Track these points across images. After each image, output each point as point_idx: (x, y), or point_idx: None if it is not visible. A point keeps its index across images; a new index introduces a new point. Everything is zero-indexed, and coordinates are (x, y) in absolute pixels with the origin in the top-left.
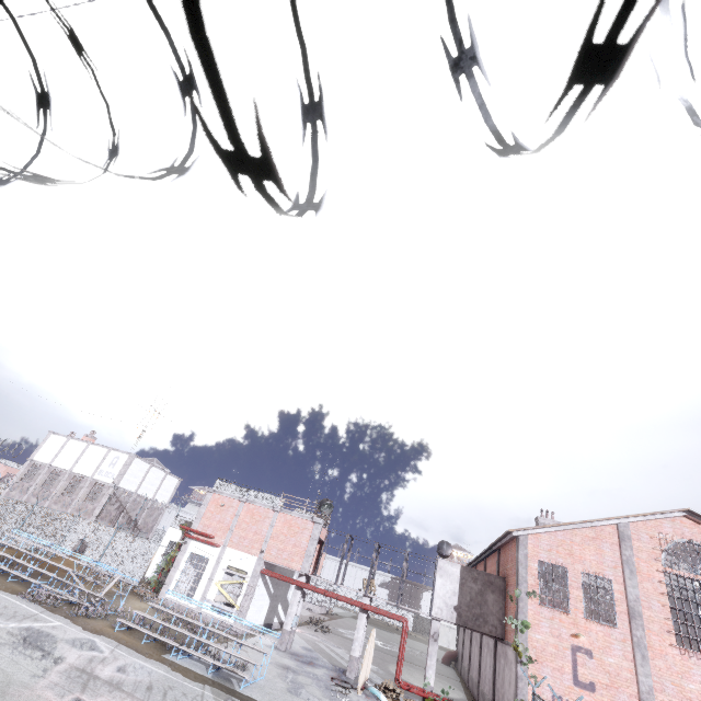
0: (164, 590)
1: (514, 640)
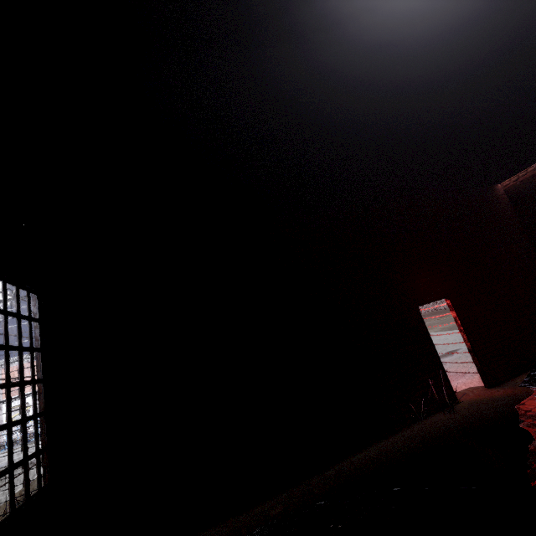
0: None
1: None
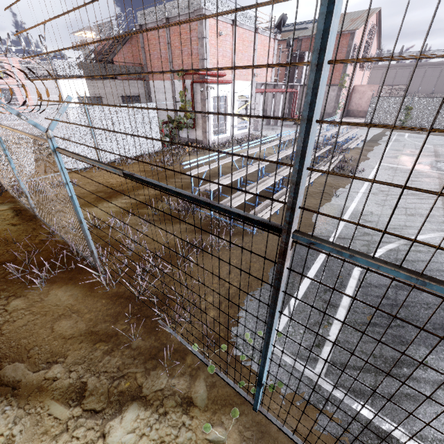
0: (210, 137)
1: (344, 82)
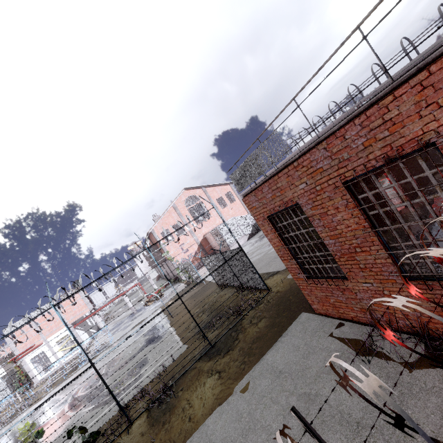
0: (36, 380)
1: (167, 258)
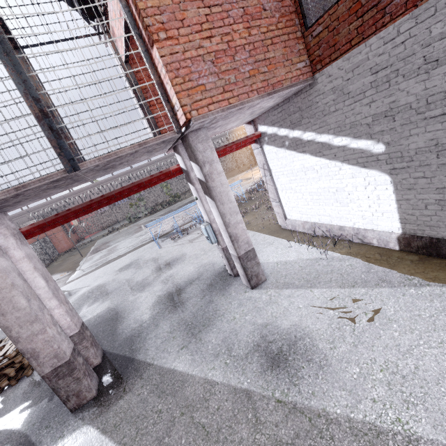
0: None
1: None
